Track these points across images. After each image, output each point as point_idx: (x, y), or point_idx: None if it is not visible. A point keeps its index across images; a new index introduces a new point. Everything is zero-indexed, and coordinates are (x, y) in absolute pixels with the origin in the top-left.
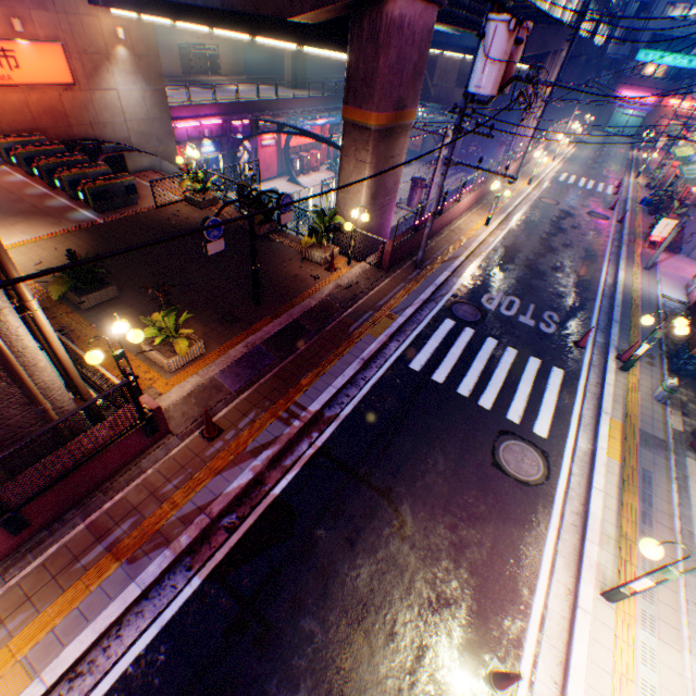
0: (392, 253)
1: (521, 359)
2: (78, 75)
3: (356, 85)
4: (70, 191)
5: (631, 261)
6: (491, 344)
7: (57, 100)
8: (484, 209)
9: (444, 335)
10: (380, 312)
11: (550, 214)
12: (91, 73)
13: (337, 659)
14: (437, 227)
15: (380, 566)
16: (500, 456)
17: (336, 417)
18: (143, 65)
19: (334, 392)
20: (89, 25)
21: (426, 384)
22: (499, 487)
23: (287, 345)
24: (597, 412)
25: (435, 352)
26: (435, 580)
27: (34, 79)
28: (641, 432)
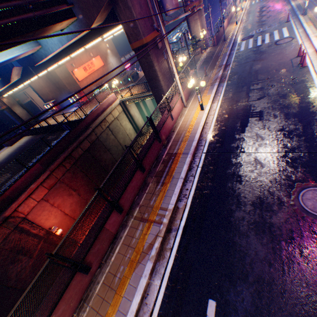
0: (215, 39)
1: (271, 33)
2: (104, 62)
3: (187, 0)
4: (124, 83)
5: (294, 0)
6: (259, 37)
7: (102, 71)
8: (232, 24)
9: (244, 44)
10: (223, 50)
11: (256, 11)
12: (105, 61)
13: (262, 72)
14: (222, 33)
15: (261, 64)
16: (277, 44)
17: (230, 63)
18: (113, 53)
19: (226, 61)
20: (101, 48)
21: (247, 50)
22: (281, 46)
23: (206, 64)
24: (301, 25)
25: (245, 46)
26: (275, 59)
27: (98, 68)
28: (316, 19)
